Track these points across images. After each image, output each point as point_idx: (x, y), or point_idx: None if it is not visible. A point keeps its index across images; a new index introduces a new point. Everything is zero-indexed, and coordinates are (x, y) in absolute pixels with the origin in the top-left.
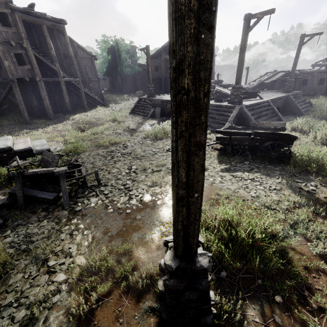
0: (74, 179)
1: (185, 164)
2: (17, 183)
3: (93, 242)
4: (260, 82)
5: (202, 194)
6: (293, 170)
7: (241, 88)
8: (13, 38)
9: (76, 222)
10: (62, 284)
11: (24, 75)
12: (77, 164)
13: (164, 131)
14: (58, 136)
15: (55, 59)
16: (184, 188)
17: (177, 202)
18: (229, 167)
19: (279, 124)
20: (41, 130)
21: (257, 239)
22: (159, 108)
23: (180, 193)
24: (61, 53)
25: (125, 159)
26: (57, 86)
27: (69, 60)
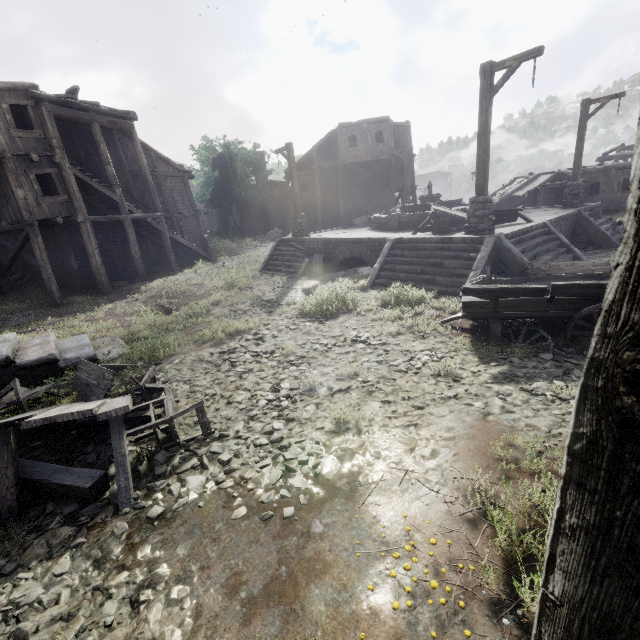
0: (146, 427)
1: None
2: (2, 451)
3: (197, 630)
4: (506, 195)
5: None
6: None
7: (490, 201)
8: (36, 148)
9: (149, 555)
10: None
11: (53, 214)
12: (154, 387)
13: (339, 299)
14: (117, 326)
15: (115, 180)
16: None
17: None
18: (510, 371)
19: (595, 265)
20: (83, 315)
21: None
22: (320, 255)
23: None
24: (126, 170)
25: (262, 366)
26: (119, 230)
27: (142, 182)
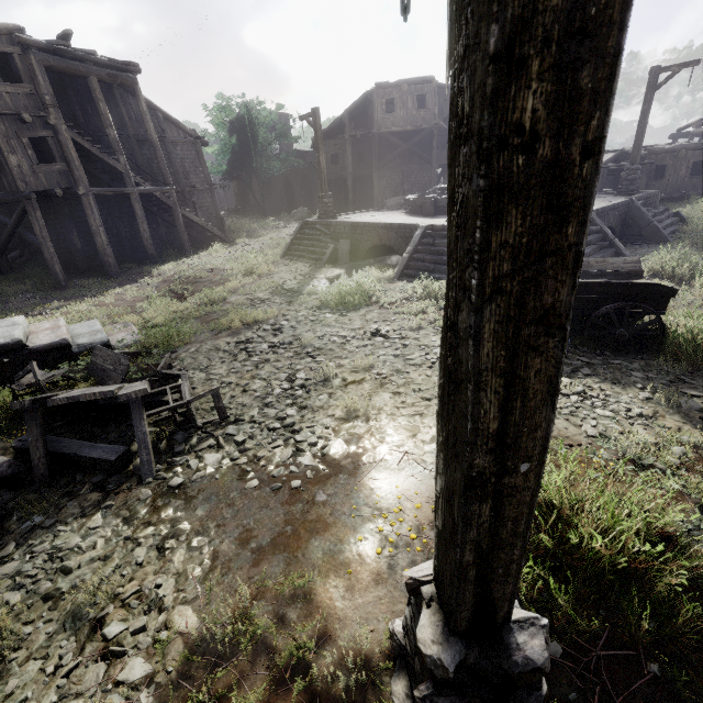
0: (164, 409)
1: (501, 378)
2: (32, 425)
3: (214, 568)
4: None
5: (541, 464)
6: (674, 369)
7: None
8: (27, 106)
9: (172, 515)
10: (139, 689)
11: (52, 185)
12: (171, 373)
13: (363, 290)
14: (128, 312)
15: (118, 146)
16: (490, 449)
17: (467, 490)
18: None
19: (626, 263)
20: (91, 300)
21: (627, 550)
22: (347, 241)
23: (478, 466)
24: (130, 134)
25: (279, 357)
26: (125, 205)
27: (149, 149)
